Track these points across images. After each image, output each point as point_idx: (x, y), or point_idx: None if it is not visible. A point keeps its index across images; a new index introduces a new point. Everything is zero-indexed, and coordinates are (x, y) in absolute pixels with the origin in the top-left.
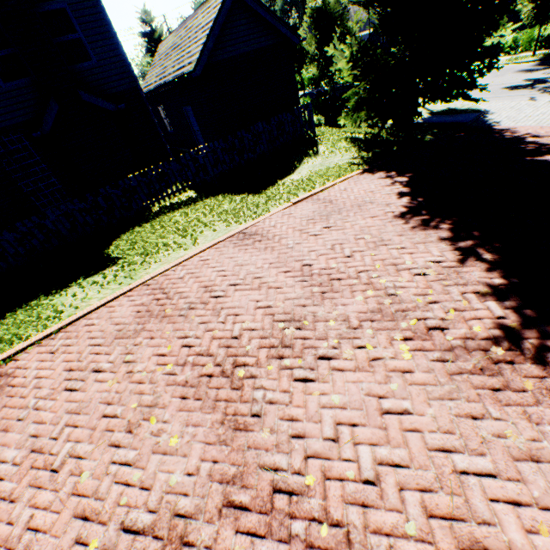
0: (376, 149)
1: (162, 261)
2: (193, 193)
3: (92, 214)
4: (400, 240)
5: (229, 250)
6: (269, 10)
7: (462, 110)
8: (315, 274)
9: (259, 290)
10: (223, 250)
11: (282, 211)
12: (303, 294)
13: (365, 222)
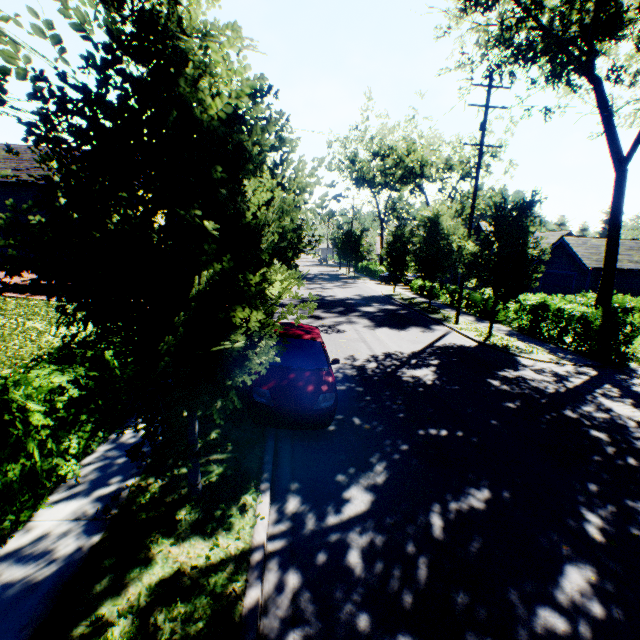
0: None
1: None
2: None
3: None
4: None
5: None
6: None
7: None
8: None
9: None
10: None
11: None
12: None
13: None
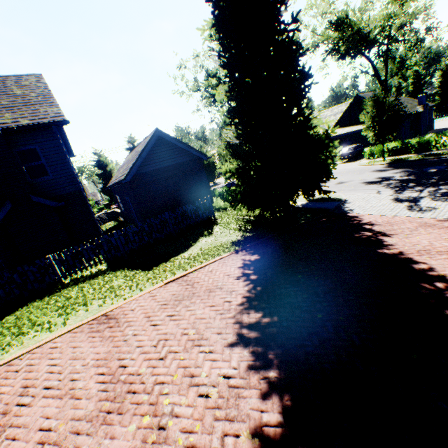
0: (258, 230)
1: (24, 344)
2: (105, 266)
3: (5, 288)
4: (215, 339)
5: (81, 336)
6: (183, 143)
7: (330, 198)
8: (121, 381)
9: (61, 399)
10: (76, 335)
11: (151, 292)
12: (91, 411)
13: (202, 311)
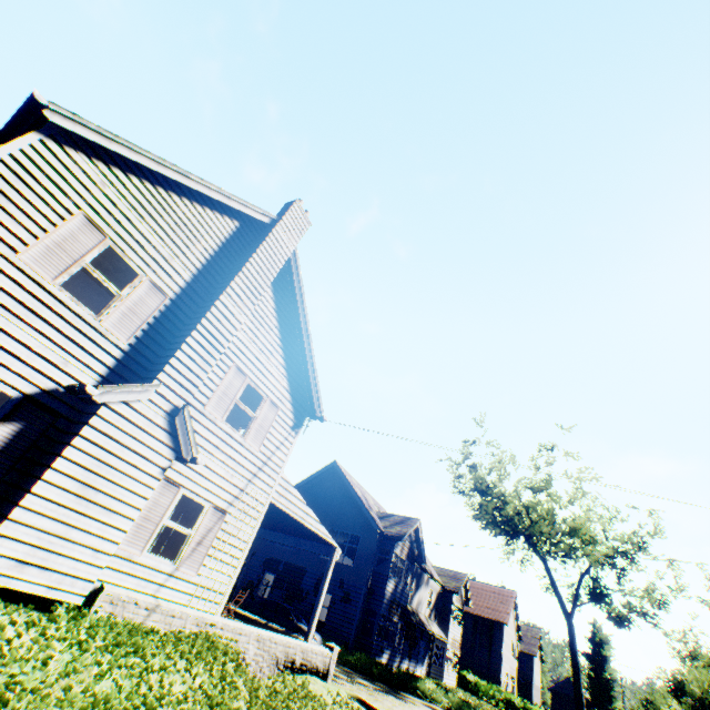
0: None
1: None
2: None
3: None
4: None
5: None
6: None
7: None
8: None
9: None
10: None
11: None
12: None
13: None
